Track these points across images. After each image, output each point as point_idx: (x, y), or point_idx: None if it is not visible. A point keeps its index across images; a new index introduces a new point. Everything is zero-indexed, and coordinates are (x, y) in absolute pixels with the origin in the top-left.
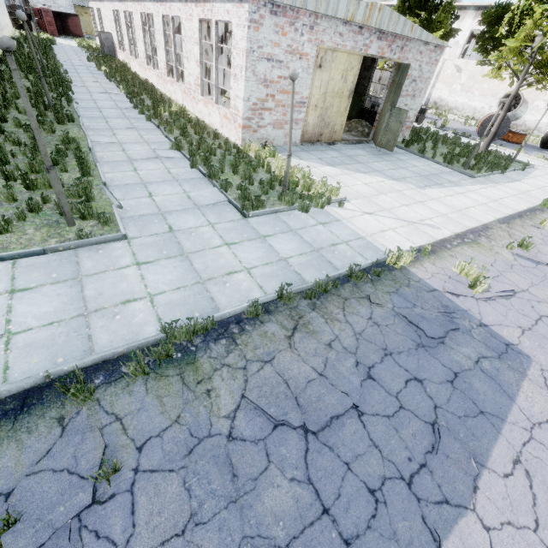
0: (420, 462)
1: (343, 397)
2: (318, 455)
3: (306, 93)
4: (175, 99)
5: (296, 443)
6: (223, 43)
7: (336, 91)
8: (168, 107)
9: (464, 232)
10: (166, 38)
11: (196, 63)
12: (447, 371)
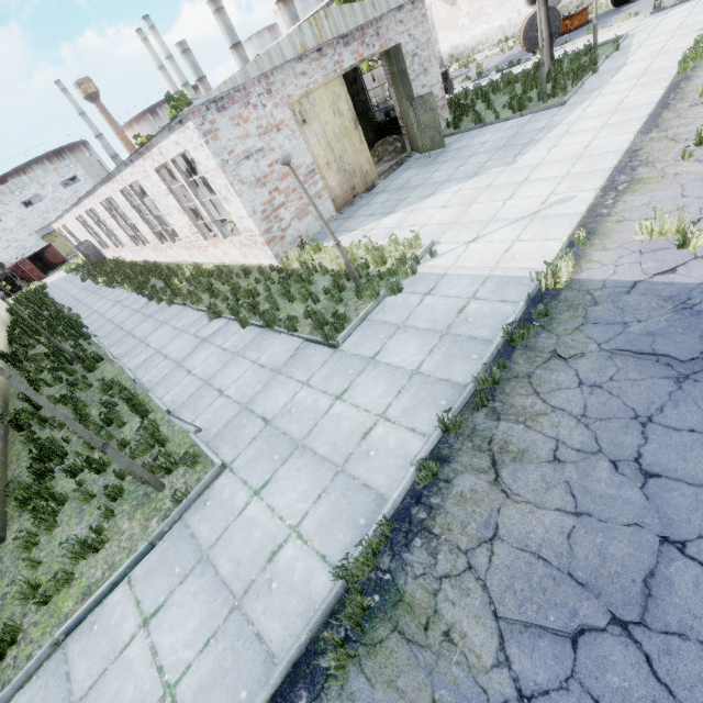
0: None
1: (636, 534)
2: (671, 660)
3: (308, 160)
4: (183, 261)
5: (623, 654)
6: (193, 168)
7: (338, 132)
8: (181, 275)
9: (609, 179)
10: (138, 210)
11: (180, 213)
12: None
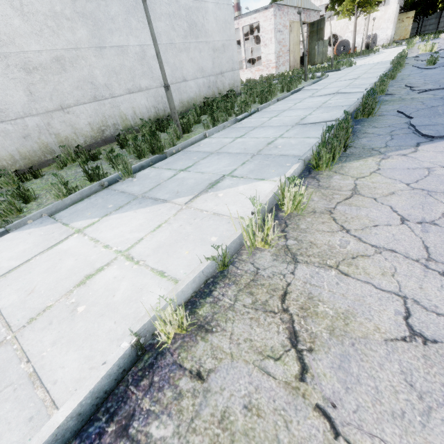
0: None
1: None
2: None
3: (288, 45)
4: None
5: None
6: None
7: (296, 42)
8: None
9: None
10: None
11: None
12: None
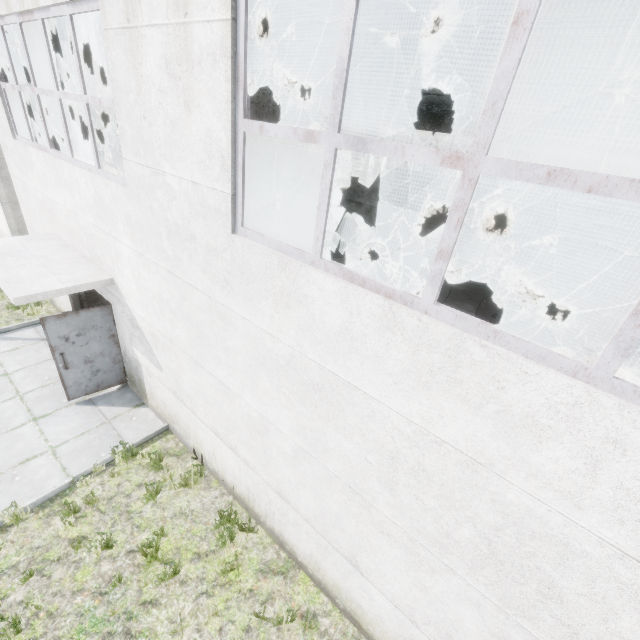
0: None
1: None
2: None
3: None
4: None
5: None
6: None
7: None
8: None
9: None
10: None
11: None
12: None
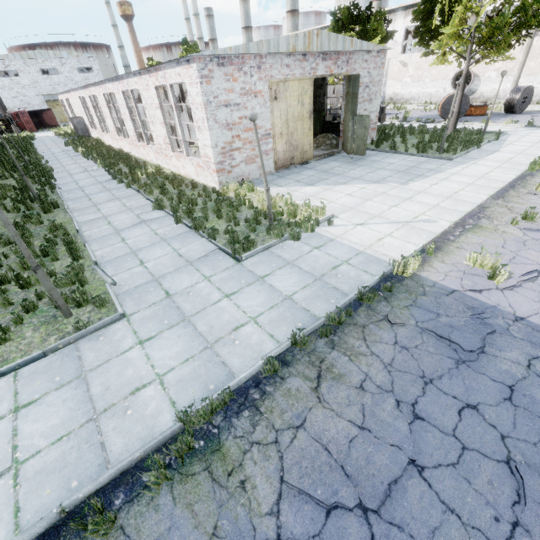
0: (511, 520)
1: (395, 452)
2: None
3: (268, 125)
4: (149, 160)
5: (357, 529)
6: (183, 98)
7: (297, 115)
8: (144, 170)
9: (462, 219)
10: (130, 110)
11: (161, 125)
12: (500, 386)
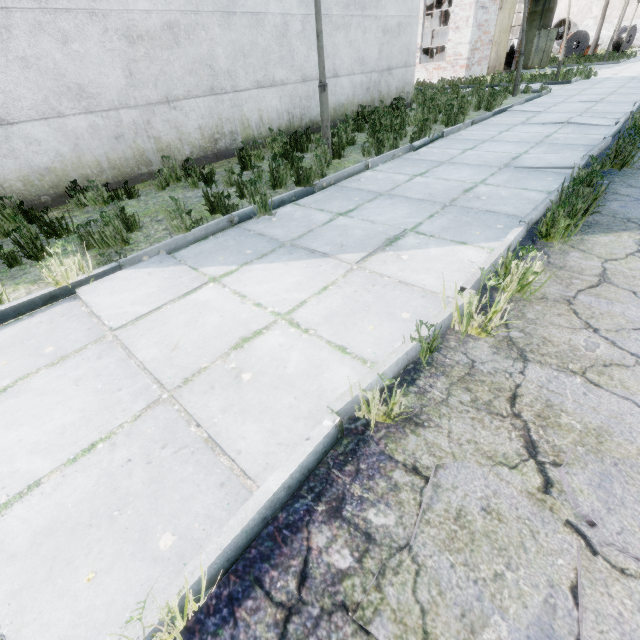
0: None
1: None
2: None
3: (492, 33)
4: None
5: None
6: None
7: (505, 28)
8: None
9: None
10: None
11: None
12: None
